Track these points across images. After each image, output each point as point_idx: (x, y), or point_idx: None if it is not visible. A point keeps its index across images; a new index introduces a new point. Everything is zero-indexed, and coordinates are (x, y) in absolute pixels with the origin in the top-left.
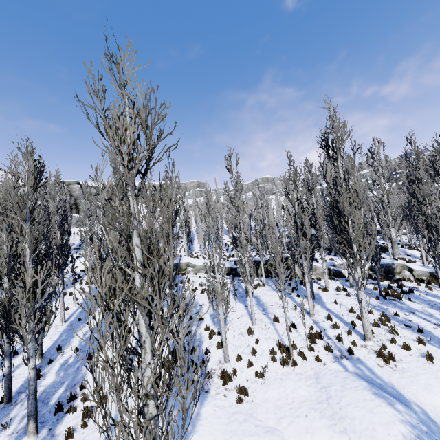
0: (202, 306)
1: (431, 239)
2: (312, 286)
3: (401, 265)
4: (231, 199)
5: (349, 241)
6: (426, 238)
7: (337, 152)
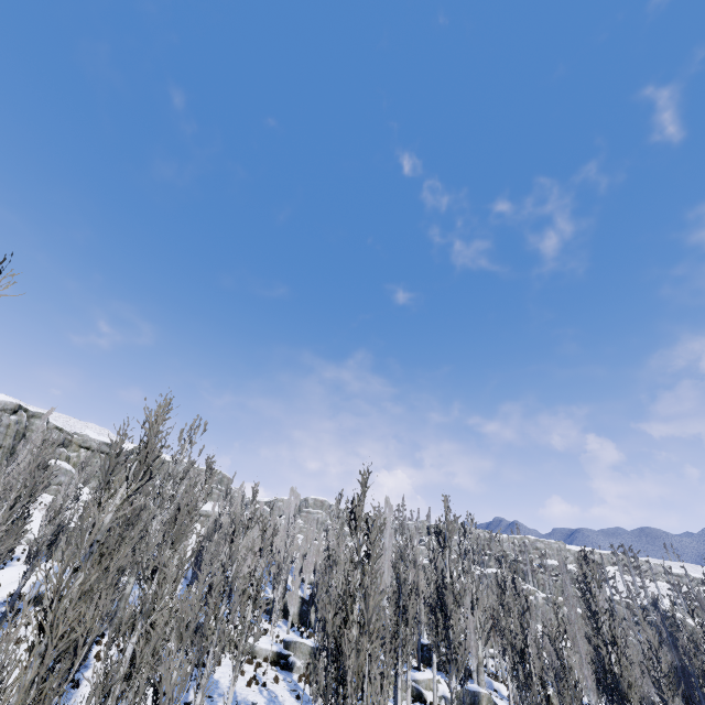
0: (257, 704)
1: (514, 661)
2: (396, 701)
3: (488, 695)
4: (328, 549)
5: (449, 640)
6: (510, 658)
7: (447, 542)
